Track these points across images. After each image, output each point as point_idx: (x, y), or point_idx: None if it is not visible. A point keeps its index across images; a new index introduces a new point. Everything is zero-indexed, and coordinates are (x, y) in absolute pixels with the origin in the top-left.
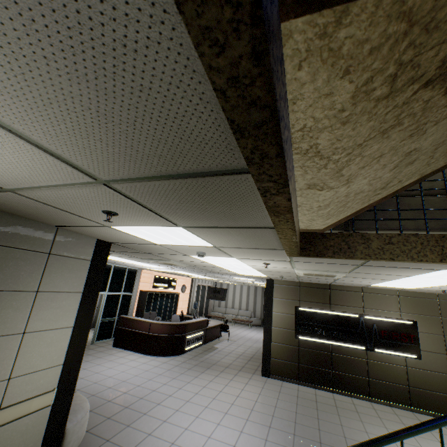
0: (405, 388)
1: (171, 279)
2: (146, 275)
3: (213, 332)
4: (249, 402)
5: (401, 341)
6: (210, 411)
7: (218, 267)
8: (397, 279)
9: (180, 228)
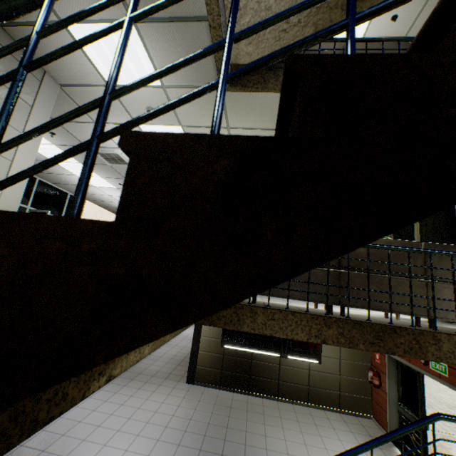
0: (306, 388)
1: None
2: None
3: None
4: (166, 418)
5: (309, 348)
6: (121, 436)
7: None
8: None
9: None
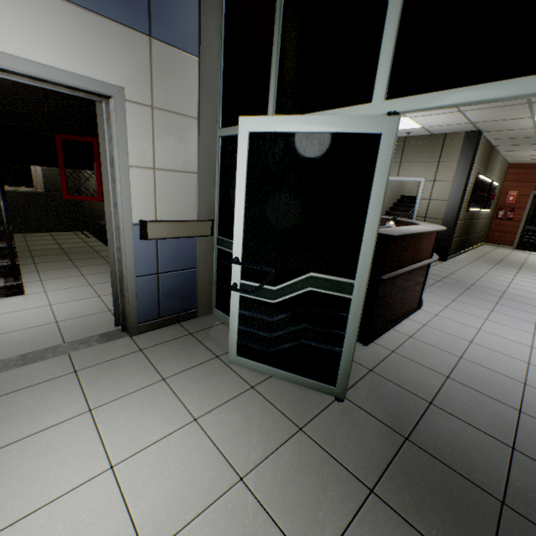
0: (478, 235)
1: None
2: None
3: None
4: None
5: (490, 200)
6: None
7: None
8: None
9: None
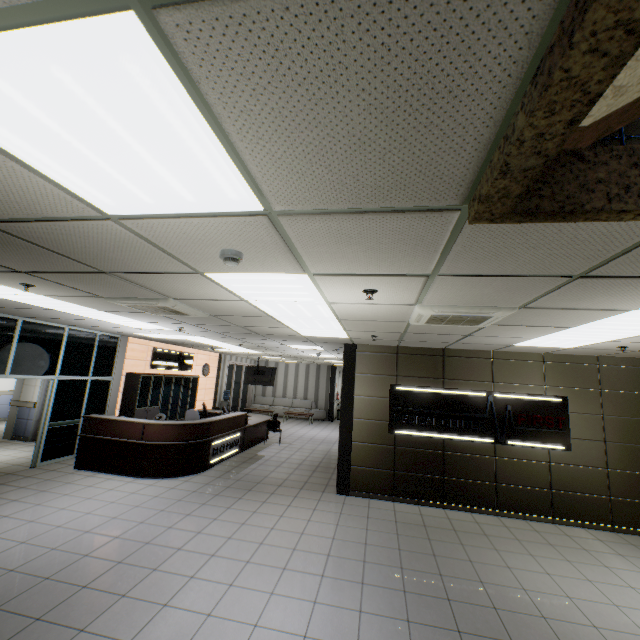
0: (546, 493)
1: (184, 354)
2: (137, 347)
3: (255, 433)
4: (323, 542)
5: (545, 427)
6: (255, 570)
7: (267, 315)
8: (582, 325)
9: (133, 17)
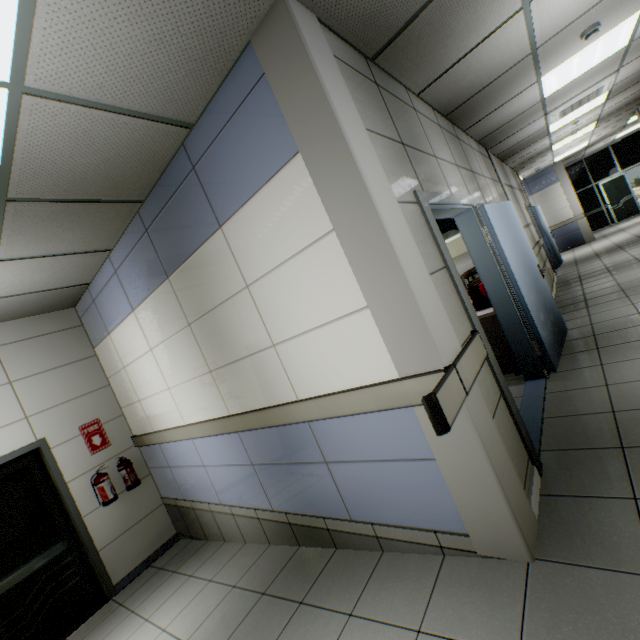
0: None
1: None
2: None
3: None
4: None
5: None
6: None
7: None
8: None
9: None
